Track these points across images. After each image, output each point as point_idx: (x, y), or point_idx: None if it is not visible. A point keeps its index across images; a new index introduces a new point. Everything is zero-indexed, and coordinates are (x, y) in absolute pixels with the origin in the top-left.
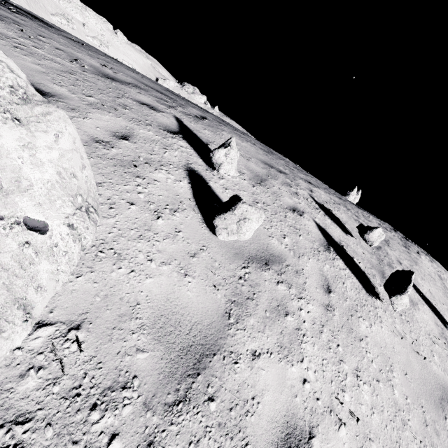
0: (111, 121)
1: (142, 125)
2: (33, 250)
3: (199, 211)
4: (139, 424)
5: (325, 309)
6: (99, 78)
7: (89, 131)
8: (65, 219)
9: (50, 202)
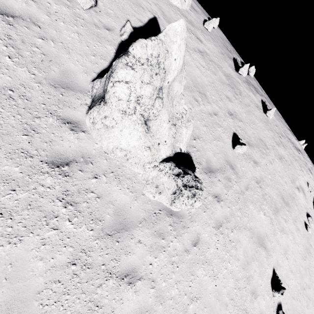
0: (195, 4)
1: (200, 9)
2: (184, 3)
3: (203, 23)
4: (186, 21)
5: (218, 52)
6: (195, 1)
7: (191, 3)
8: (187, 3)
9: (187, 0)
